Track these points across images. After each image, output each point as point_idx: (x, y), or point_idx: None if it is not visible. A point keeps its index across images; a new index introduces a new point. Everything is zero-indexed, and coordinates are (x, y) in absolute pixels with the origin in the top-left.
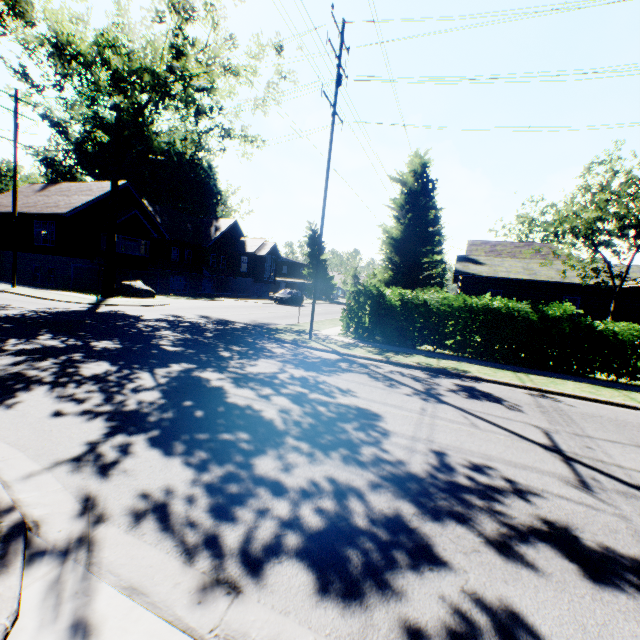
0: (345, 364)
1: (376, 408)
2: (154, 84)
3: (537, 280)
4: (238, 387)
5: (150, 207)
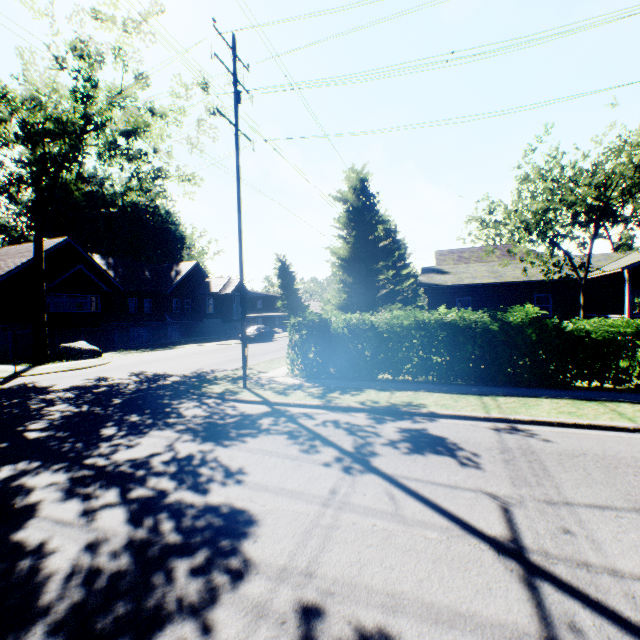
0: (268, 420)
1: (259, 504)
2: (60, 131)
3: (503, 282)
4: (65, 498)
5: (102, 260)
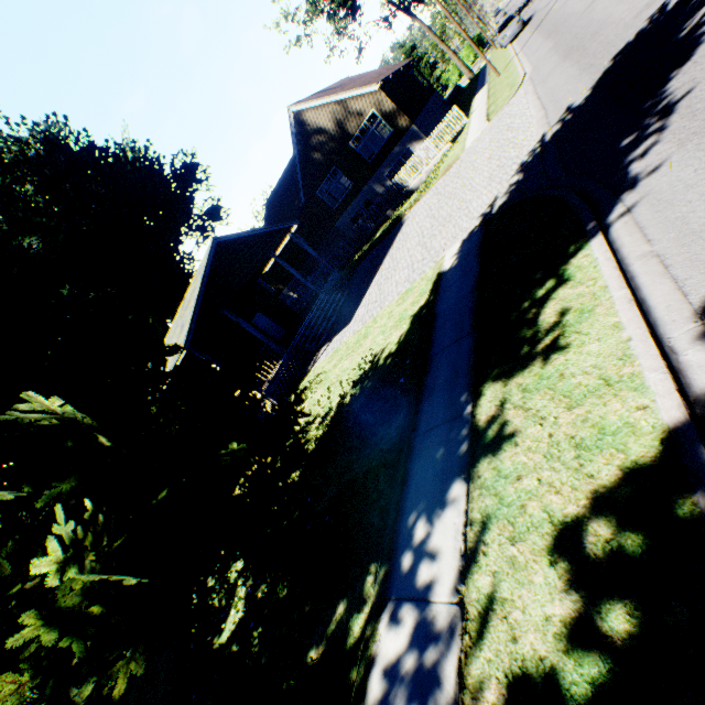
0: None
1: None
2: None
3: None
4: None
5: None
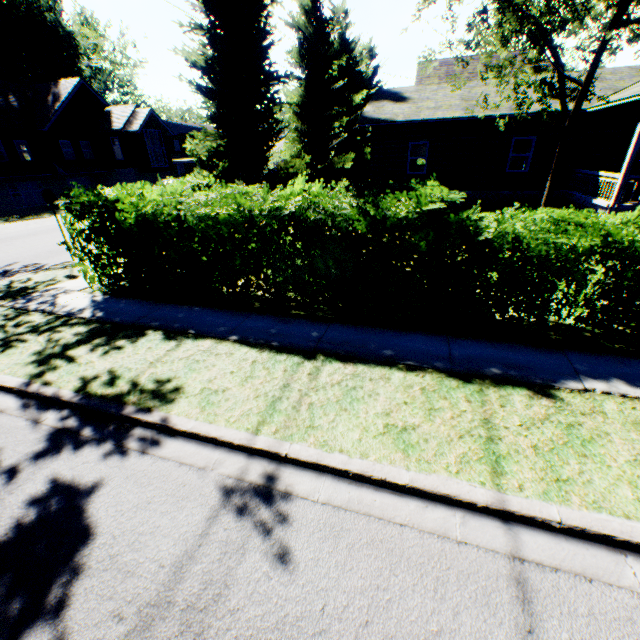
0: None
1: None
2: None
3: (474, 117)
4: None
5: None
